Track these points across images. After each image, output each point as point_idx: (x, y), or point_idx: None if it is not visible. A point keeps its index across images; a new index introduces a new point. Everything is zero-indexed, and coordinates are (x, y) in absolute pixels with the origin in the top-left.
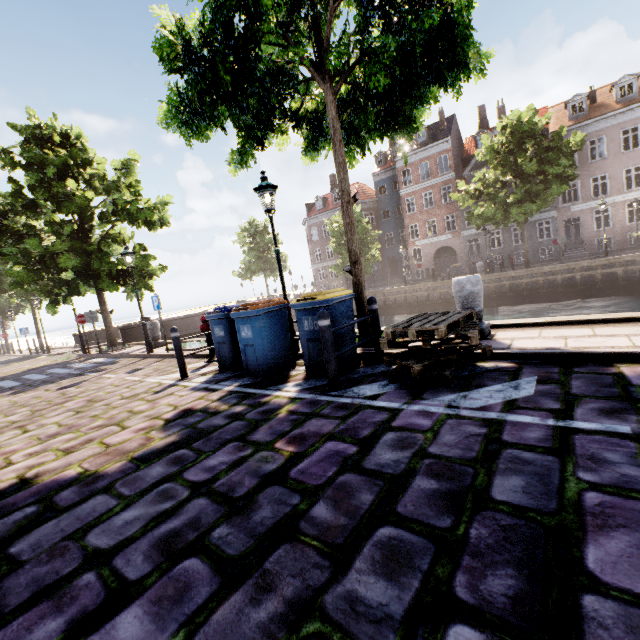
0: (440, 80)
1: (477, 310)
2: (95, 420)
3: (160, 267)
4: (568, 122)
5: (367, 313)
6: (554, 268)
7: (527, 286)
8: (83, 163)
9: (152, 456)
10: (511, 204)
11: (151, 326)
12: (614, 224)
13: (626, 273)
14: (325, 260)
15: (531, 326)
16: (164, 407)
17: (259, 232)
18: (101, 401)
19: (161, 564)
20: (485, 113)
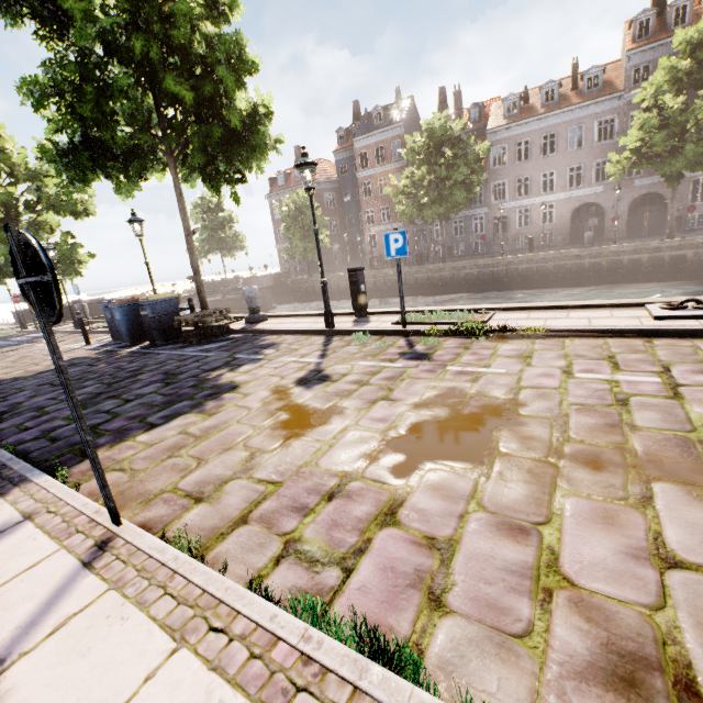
0: (254, 151)
1: (254, 307)
2: (24, 364)
3: (89, 254)
4: (503, 121)
5: (206, 306)
6: (460, 264)
7: (441, 279)
8: (3, 159)
9: (47, 371)
10: (427, 204)
11: (80, 308)
12: (531, 224)
13: (510, 272)
14: (288, 240)
15: (290, 317)
16: (65, 357)
17: (212, 209)
18: (30, 357)
19: (37, 387)
20: (445, 96)
